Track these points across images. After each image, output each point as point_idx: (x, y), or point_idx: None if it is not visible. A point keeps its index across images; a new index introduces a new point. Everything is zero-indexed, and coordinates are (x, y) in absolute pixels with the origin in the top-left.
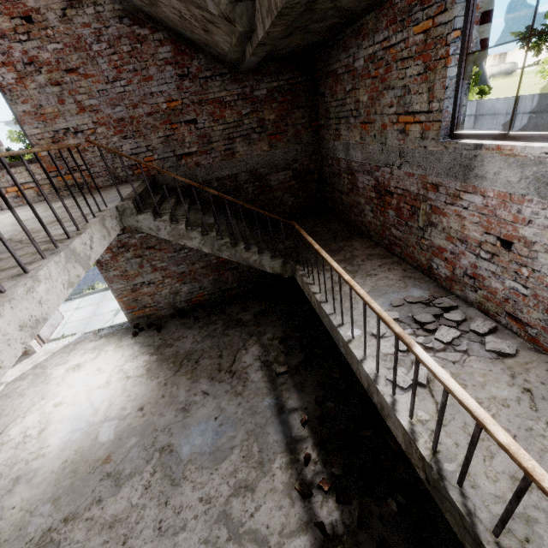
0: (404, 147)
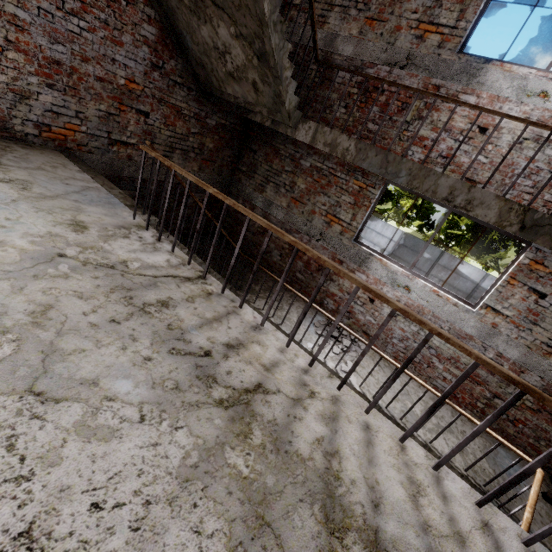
0: (326, 232)
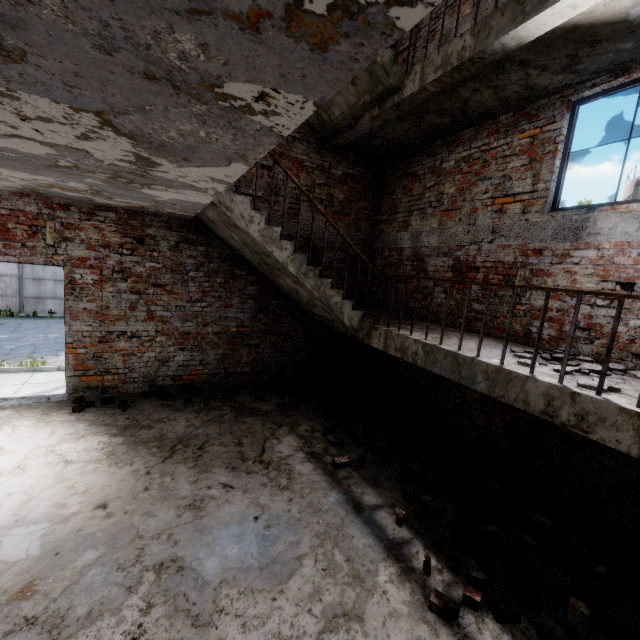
0: (499, 224)
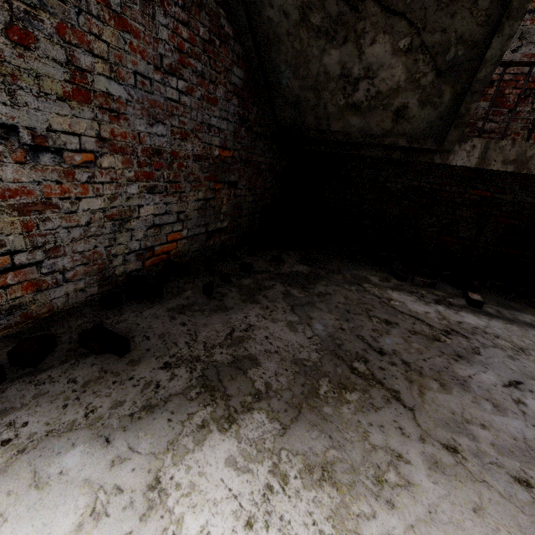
0: (531, 28)
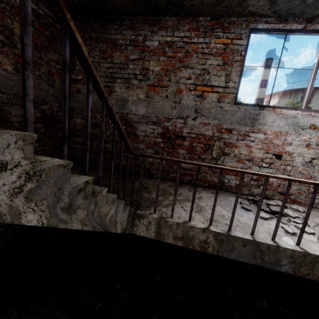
0: (201, 106)
